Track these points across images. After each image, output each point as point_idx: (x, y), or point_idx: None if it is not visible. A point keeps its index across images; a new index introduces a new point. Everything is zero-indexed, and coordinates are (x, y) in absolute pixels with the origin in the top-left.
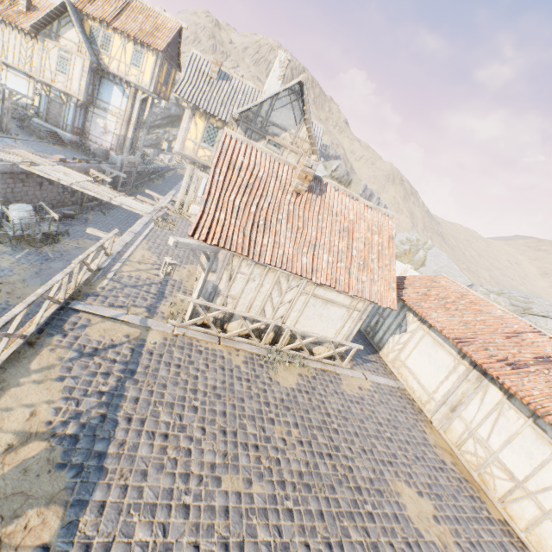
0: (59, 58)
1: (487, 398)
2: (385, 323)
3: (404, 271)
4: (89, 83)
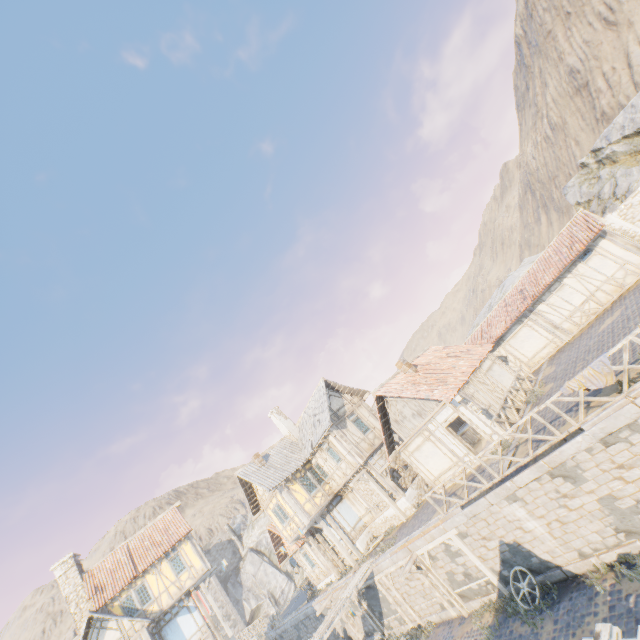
0: None
1: (545, 310)
2: None
3: None
4: None
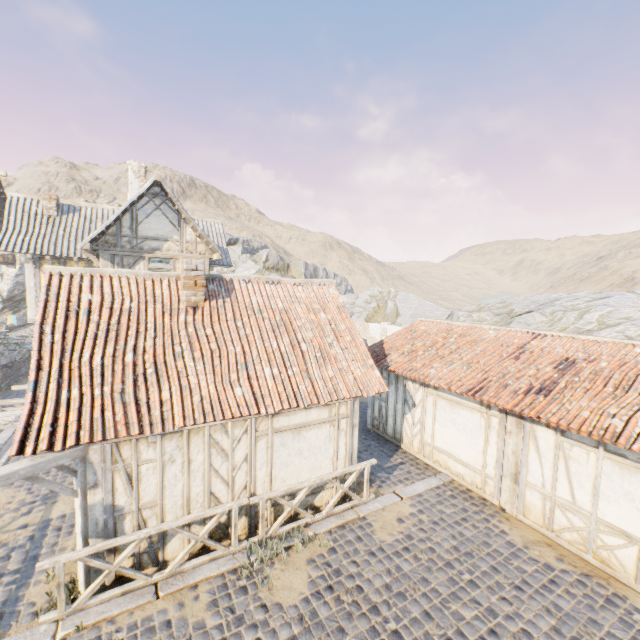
0: None
1: (541, 444)
2: (389, 407)
3: (383, 331)
4: None
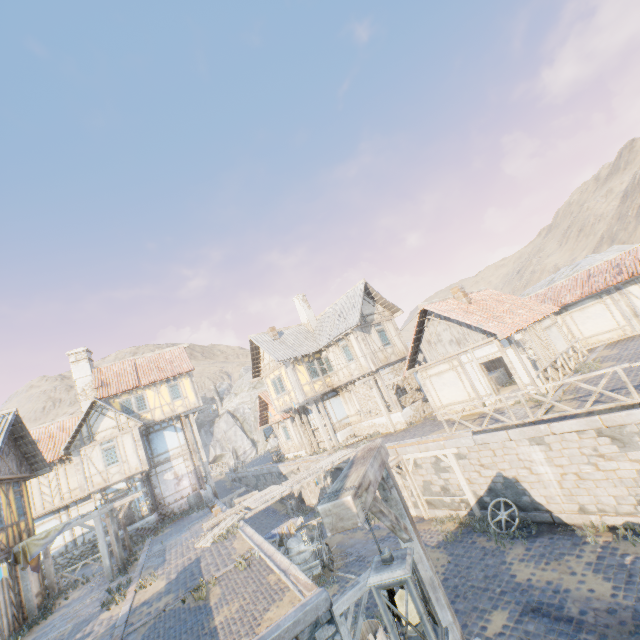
0: (104, 452)
1: (635, 293)
2: None
3: None
4: (144, 448)
